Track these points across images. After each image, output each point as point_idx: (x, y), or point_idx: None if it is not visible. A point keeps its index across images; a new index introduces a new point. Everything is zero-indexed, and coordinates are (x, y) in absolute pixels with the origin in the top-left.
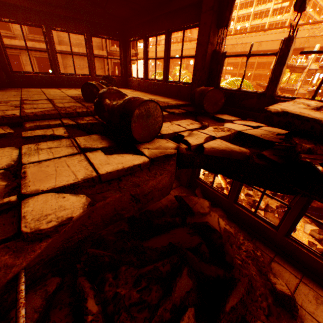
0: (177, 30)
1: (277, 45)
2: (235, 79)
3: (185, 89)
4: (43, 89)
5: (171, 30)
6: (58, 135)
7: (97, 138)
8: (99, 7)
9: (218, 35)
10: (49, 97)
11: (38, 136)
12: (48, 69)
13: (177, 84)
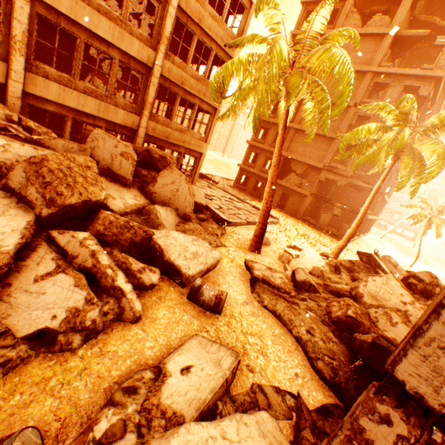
0: None
1: None
2: None
3: None
4: None
5: None
6: None
7: None
8: None
9: None
10: None
11: None
12: None
13: None
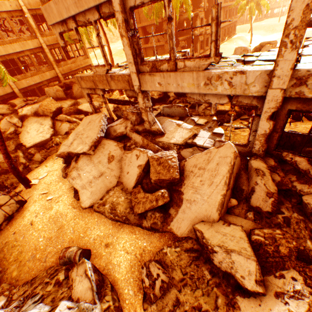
0: None
1: None
2: None
3: None
4: None
5: None
6: None
7: None
8: None
9: None
10: None
11: None
12: None
13: None
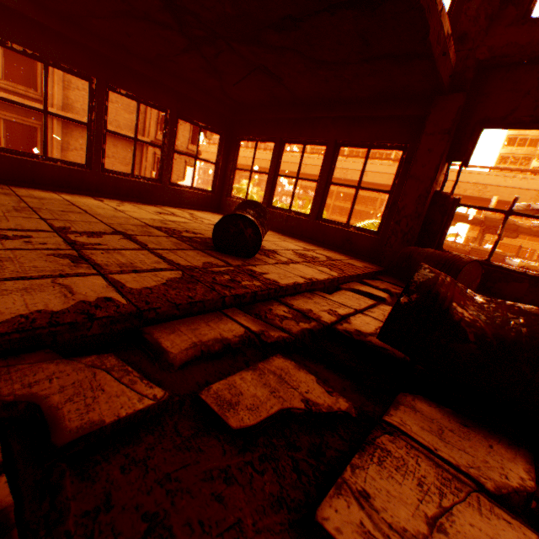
0: (356, 145)
1: (387, 179)
2: (377, 222)
3: (365, 239)
4: (60, 193)
5: (342, 143)
6: (330, 409)
7: (447, 420)
8: (219, 78)
9: (443, 170)
10: (109, 223)
11: (270, 415)
12: (18, 143)
13: (345, 228)
